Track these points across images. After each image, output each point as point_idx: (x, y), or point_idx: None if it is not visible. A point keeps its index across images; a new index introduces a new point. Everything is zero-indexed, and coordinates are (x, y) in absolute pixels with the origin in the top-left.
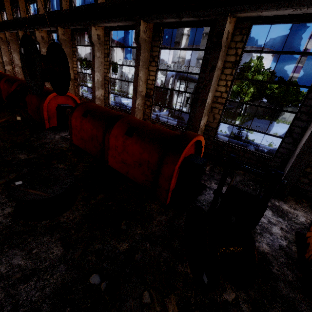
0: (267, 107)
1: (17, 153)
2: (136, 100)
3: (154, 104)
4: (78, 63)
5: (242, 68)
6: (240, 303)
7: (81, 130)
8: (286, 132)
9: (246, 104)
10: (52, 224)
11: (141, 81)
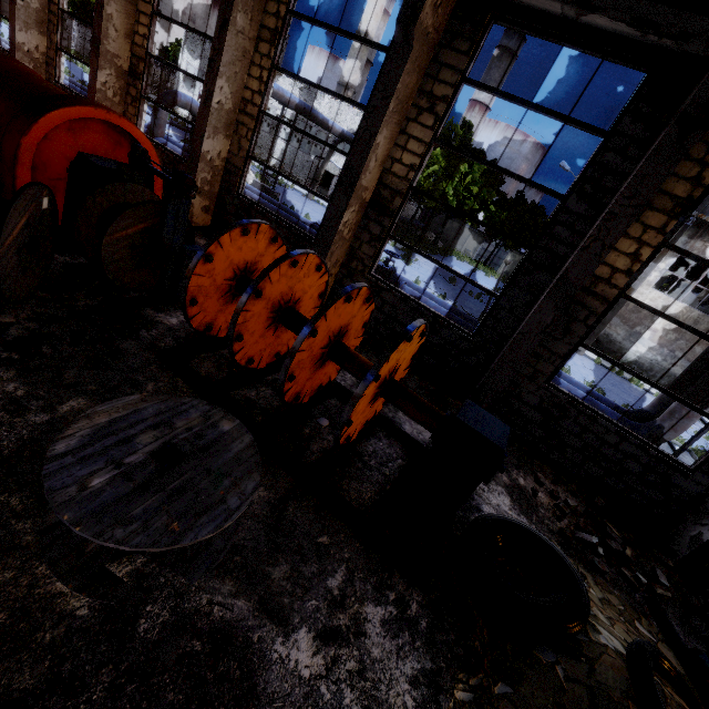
0: (313, 137)
1: None
2: (97, 71)
3: (144, 97)
4: None
5: None
6: (10, 328)
7: None
8: (334, 190)
9: (287, 124)
10: None
11: (112, 27)
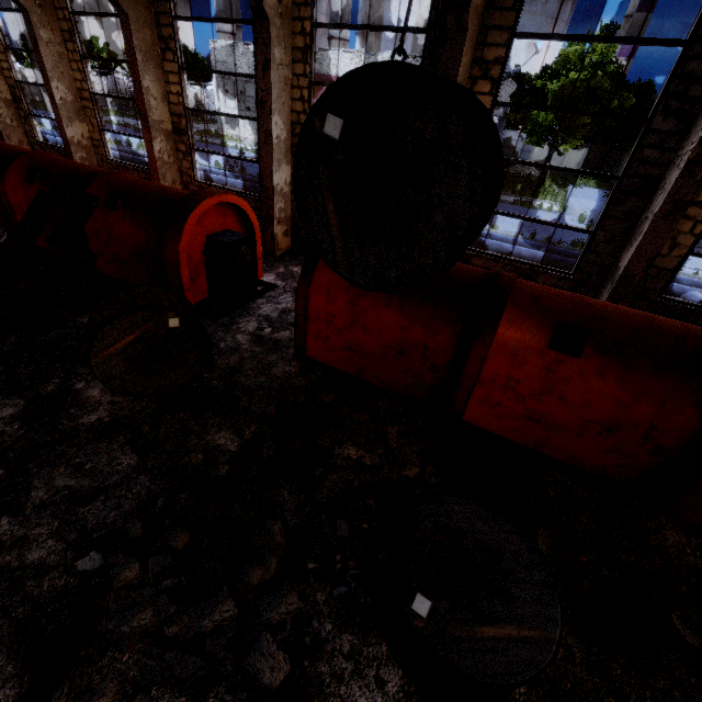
0: None
1: (201, 432)
2: None
3: None
4: (184, 80)
5: (563, 61)
6: None
7: (351, 328)
8: None
9: None
10: (546, 696)
11: None
